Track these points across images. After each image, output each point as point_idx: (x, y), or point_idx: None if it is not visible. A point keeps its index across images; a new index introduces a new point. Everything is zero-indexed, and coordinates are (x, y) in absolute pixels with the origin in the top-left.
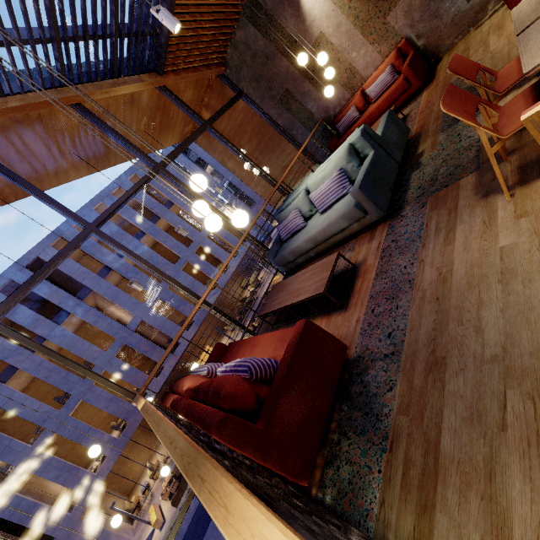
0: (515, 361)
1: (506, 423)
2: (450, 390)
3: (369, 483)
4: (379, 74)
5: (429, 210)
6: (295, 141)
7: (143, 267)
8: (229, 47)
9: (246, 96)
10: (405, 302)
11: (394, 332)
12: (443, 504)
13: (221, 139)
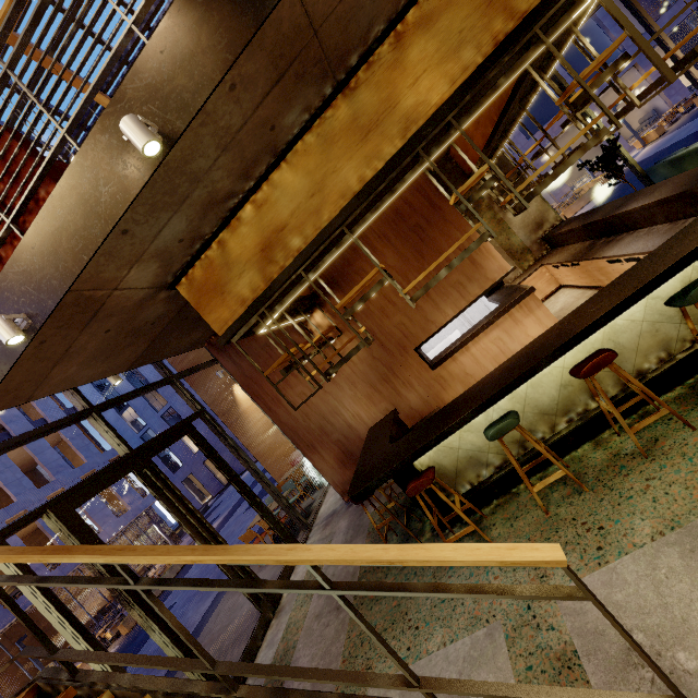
0: None
1: None
2: None
3: None
4: None
5: None
6: None
7: None
8: None
9: None
10: None
11: None
12: None
13: None
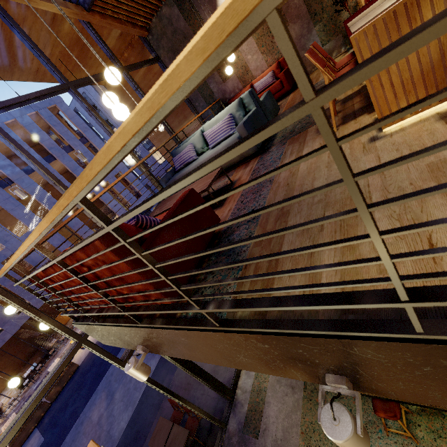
0: (332, 198)
1: (323, 227)
2: (290, 224)
3: (227, 290)
4: (264, 75)
5: (288, 145)
6: (197, 111)
7: (33, 166)
8: (155, 17)
9: (162, 63)
10: (266, 191)
11: (256, 208)
12: (279, 280)
13: (134, 86)
